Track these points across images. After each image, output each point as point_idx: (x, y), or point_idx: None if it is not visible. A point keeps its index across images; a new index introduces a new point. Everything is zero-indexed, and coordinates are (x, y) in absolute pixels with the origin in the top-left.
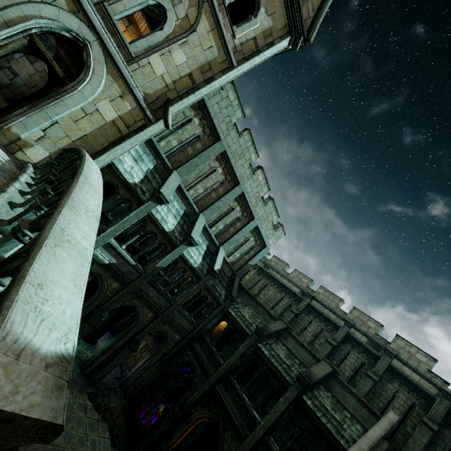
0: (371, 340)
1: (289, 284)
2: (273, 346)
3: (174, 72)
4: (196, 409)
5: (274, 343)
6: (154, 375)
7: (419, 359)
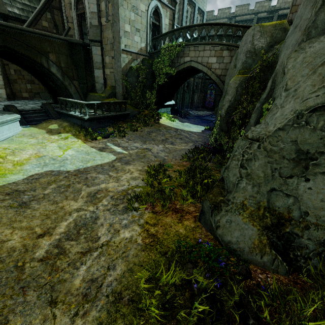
0: (268, 12)
1: (220, 20)
2: None
3: None
4: None
5: None
6: (202, 96)
7: (289, 1)
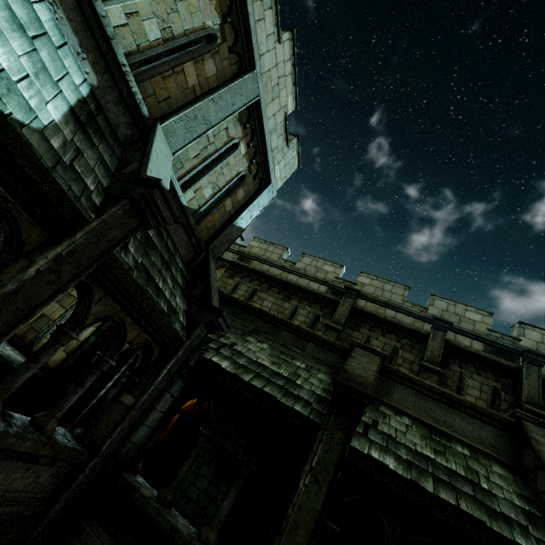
0: (491, 343)
1: (303, 280)
2: (383, 429)
3: None
4: None
5: (377, 417)
6: None
7: None
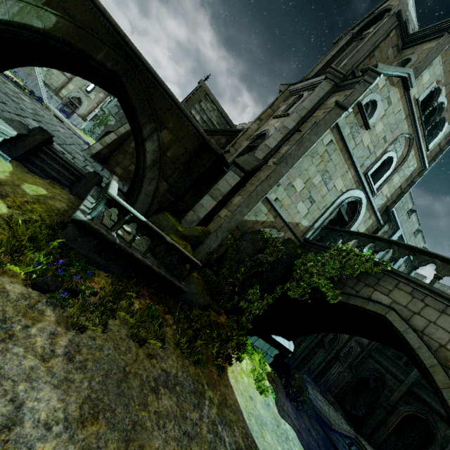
0: None
1: None
2: None
3: (392, 189)
4: (400, 404)
5: None
6: (347, 378)
7: None
